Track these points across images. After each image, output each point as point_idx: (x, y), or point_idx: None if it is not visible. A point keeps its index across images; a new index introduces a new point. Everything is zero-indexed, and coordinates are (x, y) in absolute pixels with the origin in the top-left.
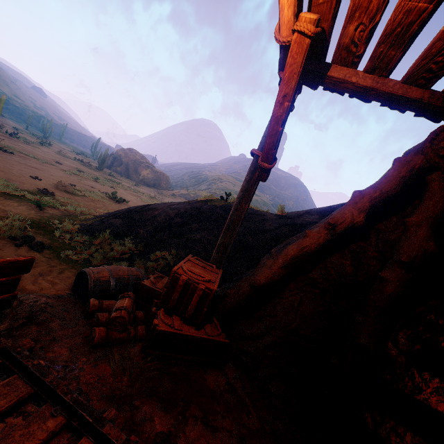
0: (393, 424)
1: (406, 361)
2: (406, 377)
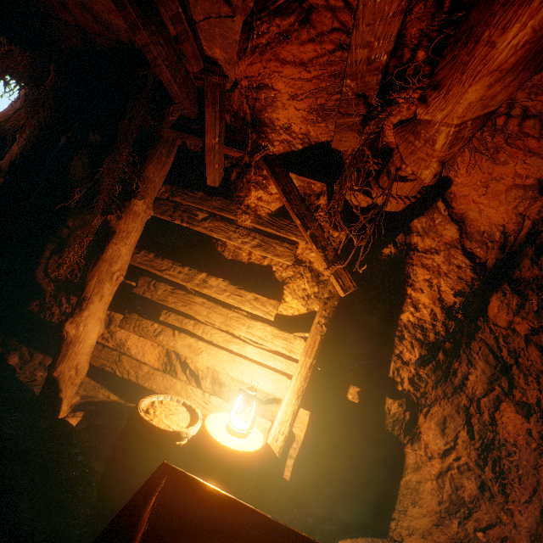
0: (42, 359)
1: (56, 288)
2: (55, 305)
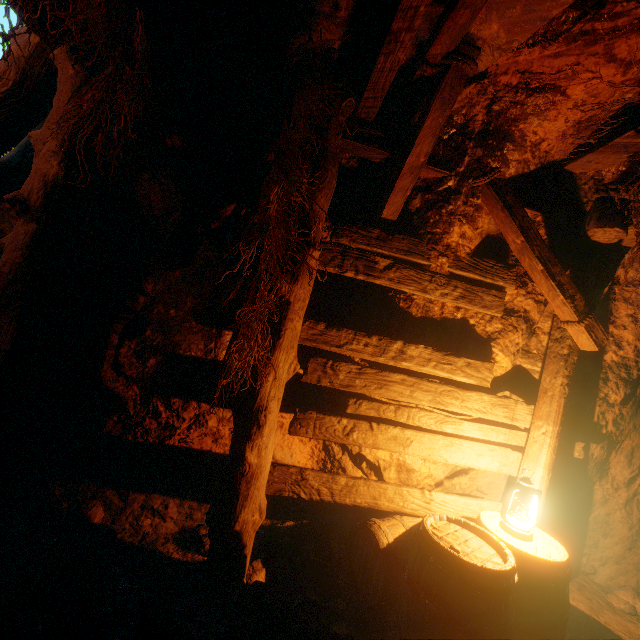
0: (145, 500)
1: (142, 391)
2: (148, 416)
